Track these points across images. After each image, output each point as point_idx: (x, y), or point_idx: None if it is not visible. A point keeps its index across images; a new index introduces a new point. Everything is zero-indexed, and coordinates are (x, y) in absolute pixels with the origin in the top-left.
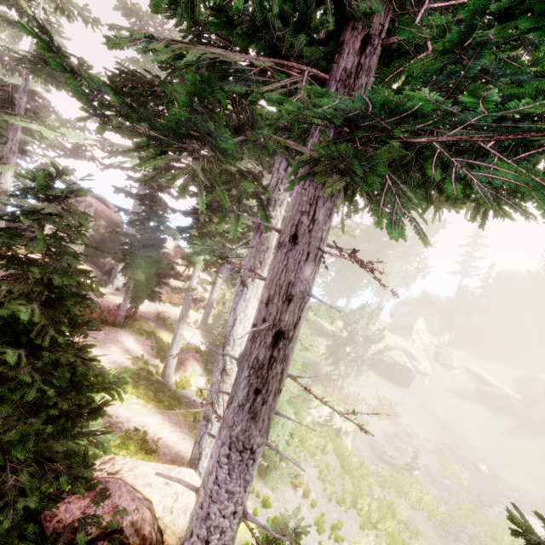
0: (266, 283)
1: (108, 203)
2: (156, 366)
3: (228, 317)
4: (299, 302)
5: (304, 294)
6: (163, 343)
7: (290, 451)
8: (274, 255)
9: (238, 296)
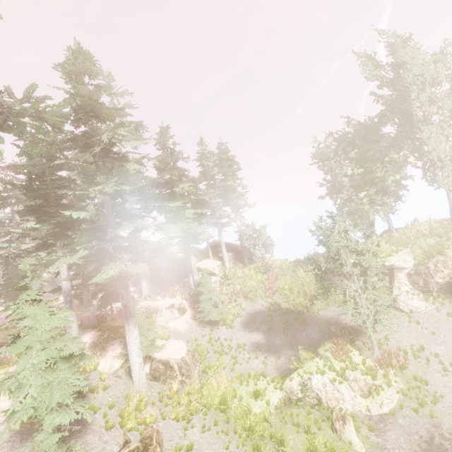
0: None
1: (149, 242)
2: None
3: None
4: None
5: None
6: (115, 334)
7: (45, 444)
8: None
9: None
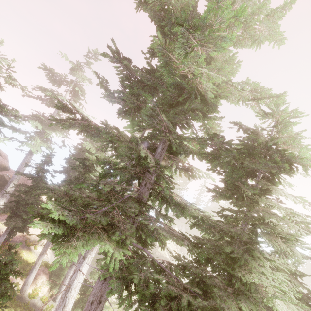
0: (93, 294)
1: (1, 152)
2: (17, 284)
3: (73, 273)
4: (103, 302)
5: (106, 299)
6: (23, 262)
7: None
8: (97, 282)
9: (79, 264)
